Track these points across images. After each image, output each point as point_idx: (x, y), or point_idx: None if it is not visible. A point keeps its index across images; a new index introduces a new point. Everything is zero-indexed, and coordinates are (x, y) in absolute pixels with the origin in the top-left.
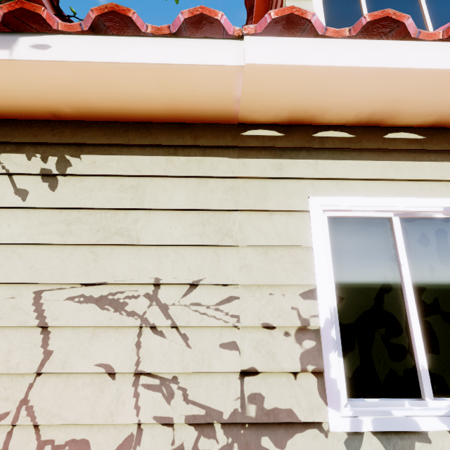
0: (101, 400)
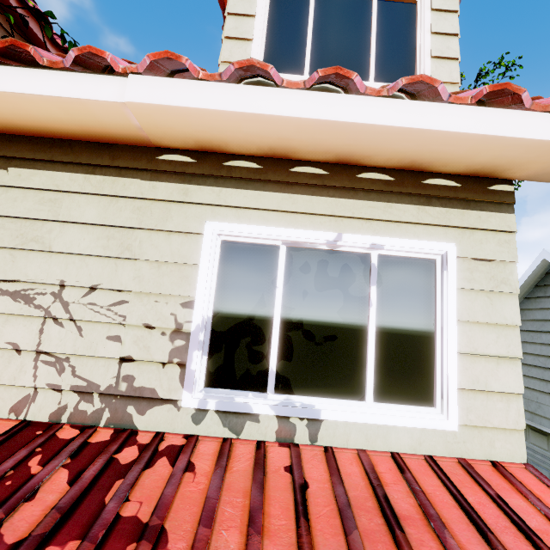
0: (8, 368)
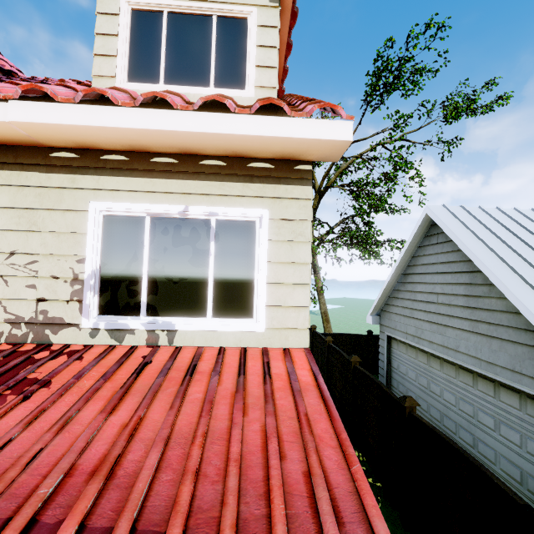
0: None
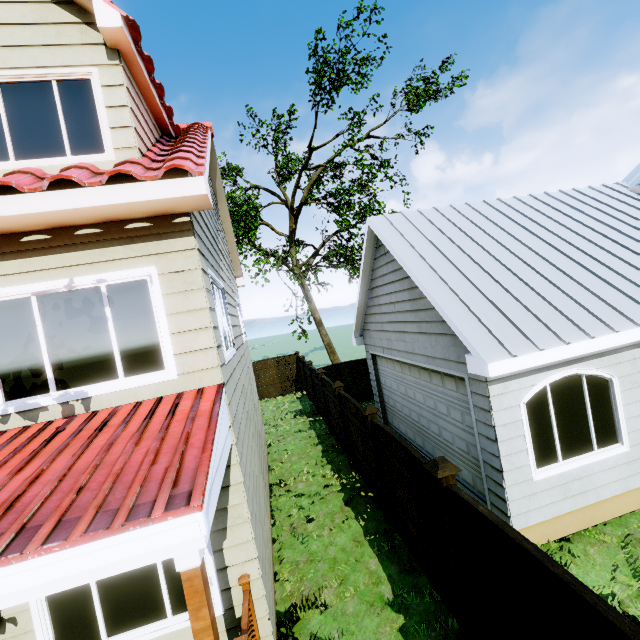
0: None
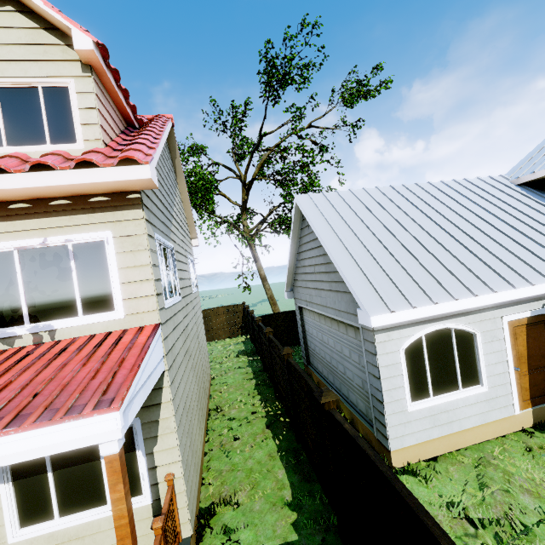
0: None
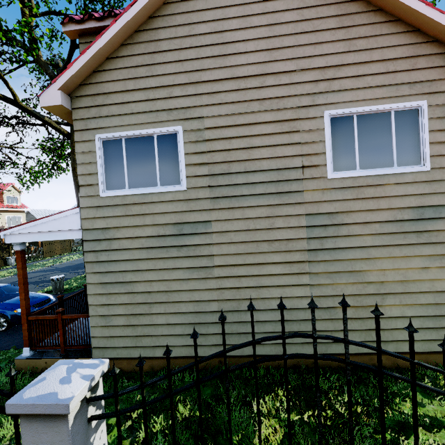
0: None
